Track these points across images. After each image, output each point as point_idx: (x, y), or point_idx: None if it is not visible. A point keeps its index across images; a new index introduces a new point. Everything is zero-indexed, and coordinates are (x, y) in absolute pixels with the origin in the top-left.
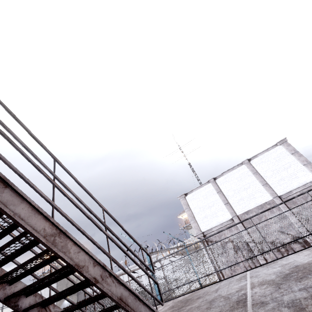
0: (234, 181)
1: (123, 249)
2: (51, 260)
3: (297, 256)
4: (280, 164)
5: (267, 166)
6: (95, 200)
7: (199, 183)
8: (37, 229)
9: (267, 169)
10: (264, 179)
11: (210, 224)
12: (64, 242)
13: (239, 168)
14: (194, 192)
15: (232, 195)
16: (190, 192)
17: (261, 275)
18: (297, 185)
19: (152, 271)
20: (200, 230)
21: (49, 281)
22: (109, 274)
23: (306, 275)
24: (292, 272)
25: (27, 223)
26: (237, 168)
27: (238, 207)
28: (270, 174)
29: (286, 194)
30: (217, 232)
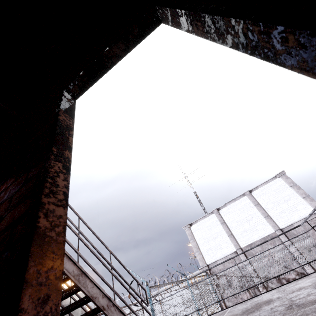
0: (237, 212)
1: (123, 285)
2: (75, 292)
3: (266, 294)
4: (280, 196)
5: (268, 198)
6: (104, 245)
7: (205, 212)
8: (70, 271)
9: (268, 201)
10: (266, 211)
11: (215, 256)
12: (84, 280)
13: (241, 199)
14: (199, 223)
15: (235, 227)
16: (195, 222)
17: (234, 310)
18: (298, 218)
19: (146, 304)
20: (205, 263)
21: (72, 308)
22: (113, 304)
23: (255, 310)
24: (251, 308)
25: (64, 267)
26: (239, 199)
27: (241, 239)
28: (271, 206)
29: (287, 227)
30: (206, 269)
